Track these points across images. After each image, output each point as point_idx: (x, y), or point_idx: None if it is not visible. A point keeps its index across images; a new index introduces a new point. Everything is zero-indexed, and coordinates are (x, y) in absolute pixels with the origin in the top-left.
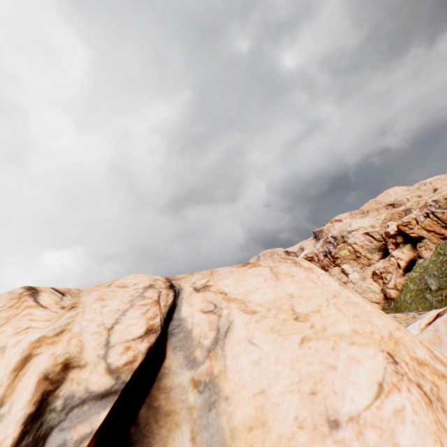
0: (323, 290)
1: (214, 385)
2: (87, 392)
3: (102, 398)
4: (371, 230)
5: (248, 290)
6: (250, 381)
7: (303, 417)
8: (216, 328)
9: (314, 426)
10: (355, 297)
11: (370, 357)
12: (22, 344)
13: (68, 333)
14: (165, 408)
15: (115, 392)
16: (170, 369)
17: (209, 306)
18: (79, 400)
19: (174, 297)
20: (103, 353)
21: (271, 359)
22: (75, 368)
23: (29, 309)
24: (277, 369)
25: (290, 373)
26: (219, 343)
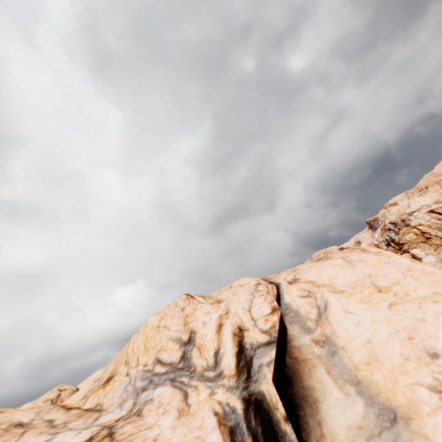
0: (397, 267)
1: (330, 341)
2: (258, 342)
3: (267, 345)
4: (435, 207)
5: (331, 277)
6: (356, 336)
7: (407, 353)
8: (316, 306)
9: (417, 358)
10: (429, 268)
11: None
12: (213, 319)
13: (230, 313)
14: (301, 358)
15: (273, 341)
16: (294, 336)
17: (304, 292)
18: (256, 346)
19: (276, 289)
20: (253, 324)
21: (368, 320)
22: (245, 330)
23: (199, 304)
24: (375, 326)
25: (387, 328)
26: (323, 316)
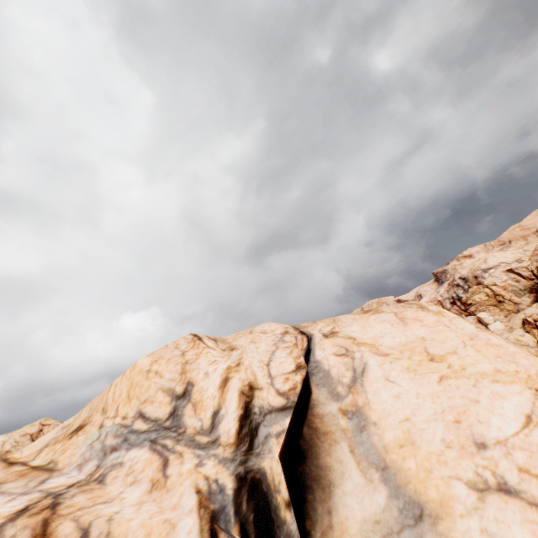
0: (458, 333)
1: (361, 413)
2: (270, 406)
3: (282, 410)
4: (516, 266)
5: (376, 335)
6: (394, 411)
7: (449, 439)
8: (351, 369)
9: (461, 446)
10: (496, 339)
11: (516, 393)
12: (218, 371)
13: (242, 365)
14: (322, 429)
15: (289, 407)
16: (318, 401)
17: (340, 350)
18: (267, 410)
19: (307, 341)
20: (270, 382)
21: (411, 394)
22: (257, 389)
23: (206, 349)
24: (418, 402)
25: (432, 405)
26: (358, 381)
